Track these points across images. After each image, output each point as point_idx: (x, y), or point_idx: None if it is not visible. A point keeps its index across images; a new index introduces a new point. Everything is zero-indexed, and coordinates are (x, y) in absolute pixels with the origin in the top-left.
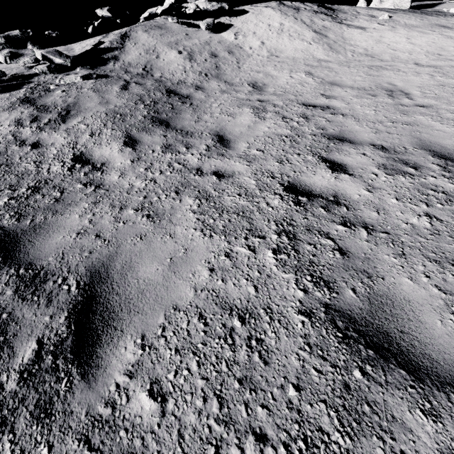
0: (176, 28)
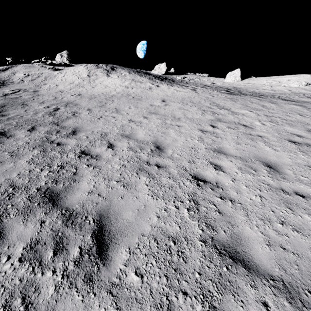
0: (38, 67)
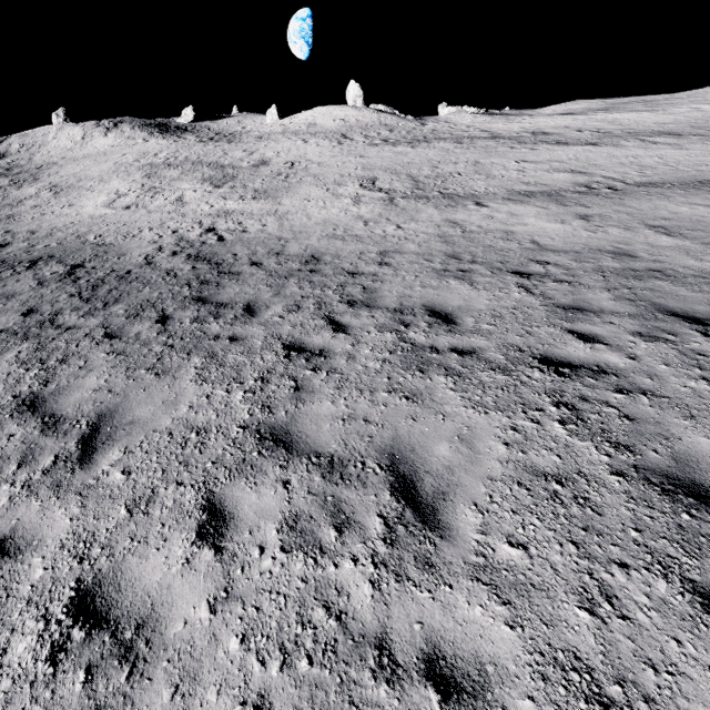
0: (32, 136)
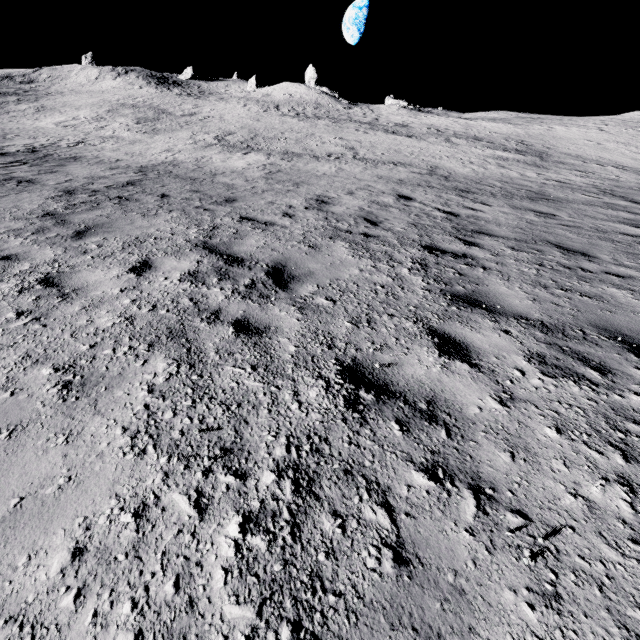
0: (60, 70)
